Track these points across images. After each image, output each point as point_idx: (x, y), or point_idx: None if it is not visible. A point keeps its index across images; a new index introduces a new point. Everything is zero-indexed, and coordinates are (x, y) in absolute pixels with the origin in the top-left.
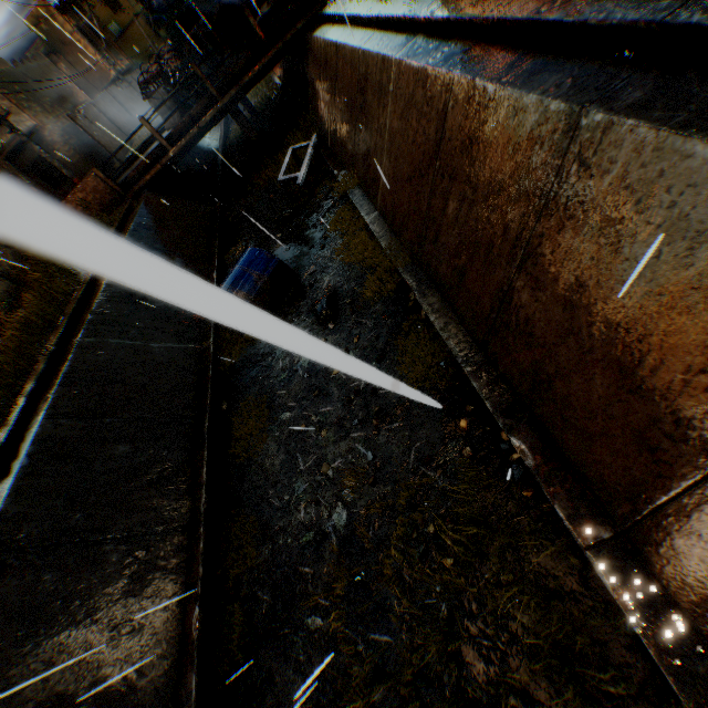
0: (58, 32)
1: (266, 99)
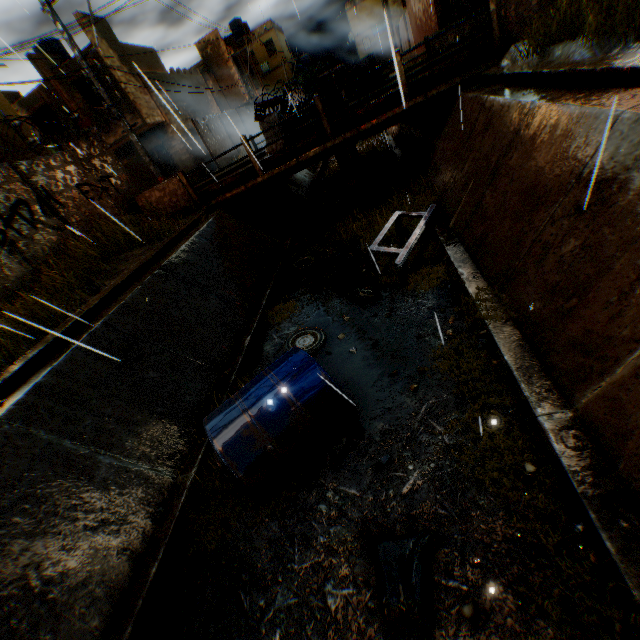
0: (217, 57)
1: (372, 149)
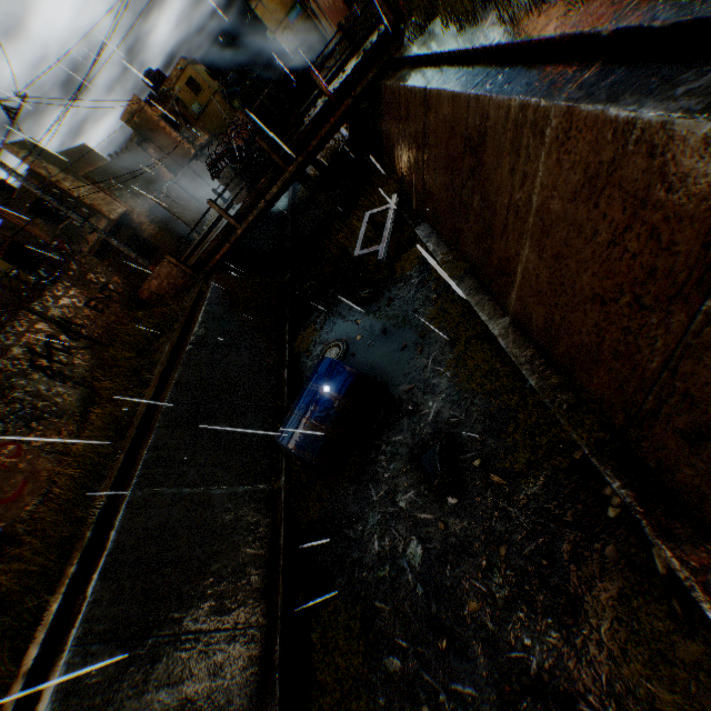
0: (147, 122)
1: (333, 152)
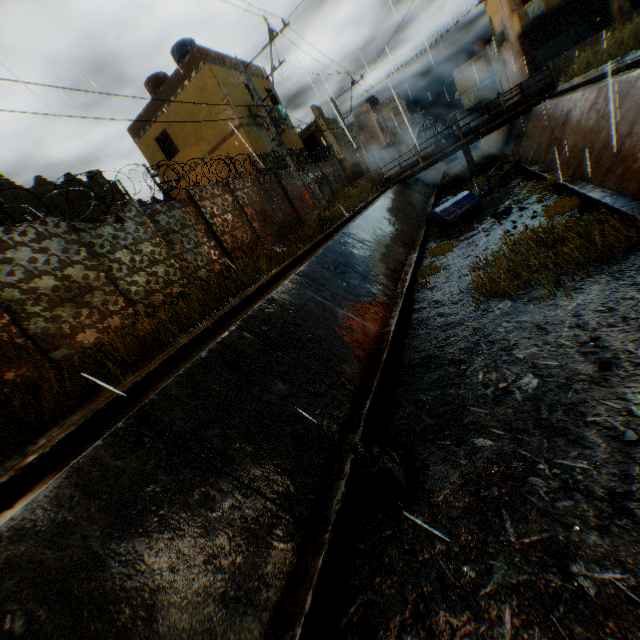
0: (366, 120)
1: (481, 157)
